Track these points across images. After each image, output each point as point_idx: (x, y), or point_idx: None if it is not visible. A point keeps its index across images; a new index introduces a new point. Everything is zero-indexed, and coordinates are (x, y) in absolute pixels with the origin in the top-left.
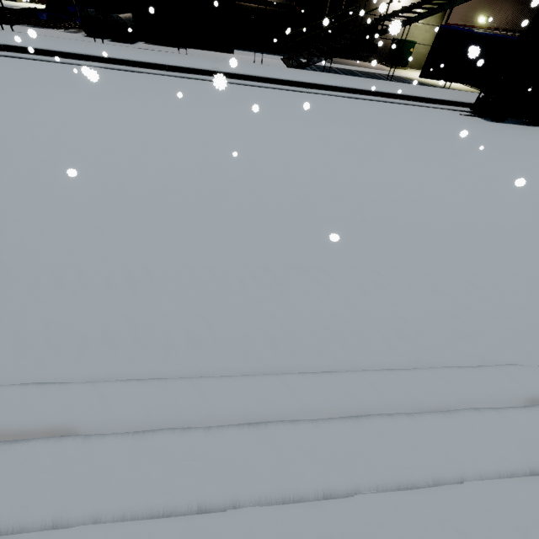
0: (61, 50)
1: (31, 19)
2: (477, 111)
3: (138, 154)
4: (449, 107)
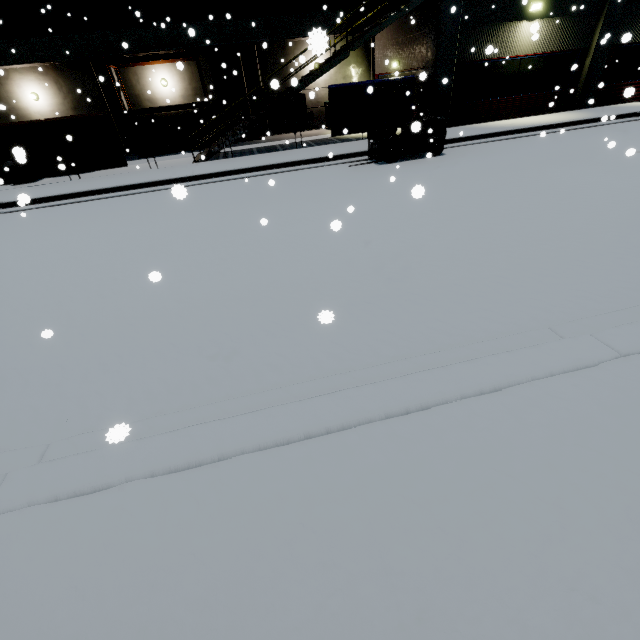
0: None
1: None
2: (373, 157)
3: None
4: (345, 160)
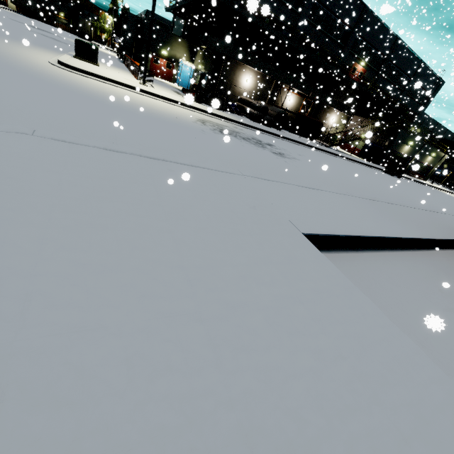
0: (294, 139)
1: (230, 110)
2: (386, 172)
3: (382, 184)
4: (378, 170)
